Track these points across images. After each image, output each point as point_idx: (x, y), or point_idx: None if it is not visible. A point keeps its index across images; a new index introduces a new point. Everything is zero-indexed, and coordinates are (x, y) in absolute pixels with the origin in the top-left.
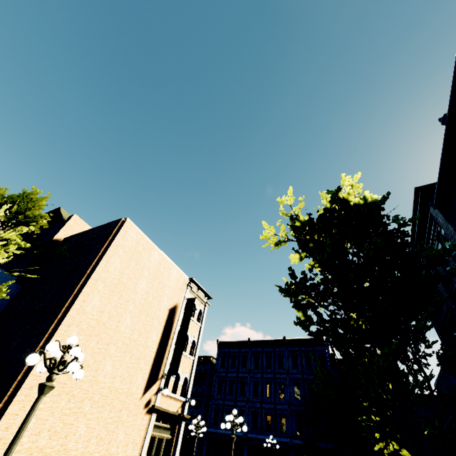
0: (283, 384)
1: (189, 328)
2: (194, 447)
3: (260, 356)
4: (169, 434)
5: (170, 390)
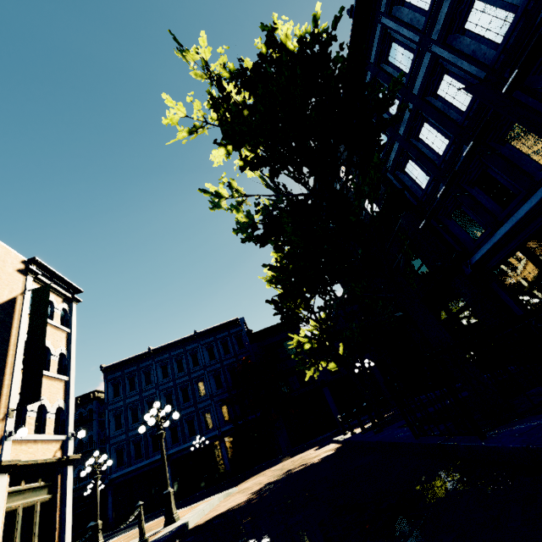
0: (202, 381)
1: (47, 337)
2: (97, 493)
3: (168, 363)
4: (45, 495)
5: (31, 432)
